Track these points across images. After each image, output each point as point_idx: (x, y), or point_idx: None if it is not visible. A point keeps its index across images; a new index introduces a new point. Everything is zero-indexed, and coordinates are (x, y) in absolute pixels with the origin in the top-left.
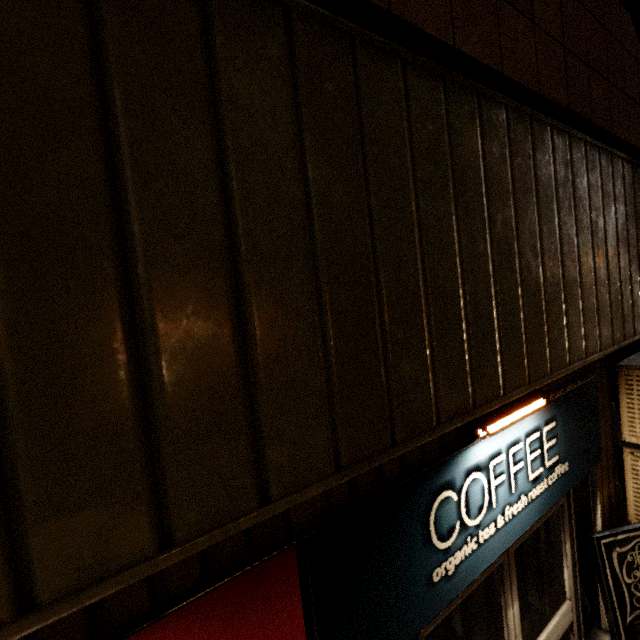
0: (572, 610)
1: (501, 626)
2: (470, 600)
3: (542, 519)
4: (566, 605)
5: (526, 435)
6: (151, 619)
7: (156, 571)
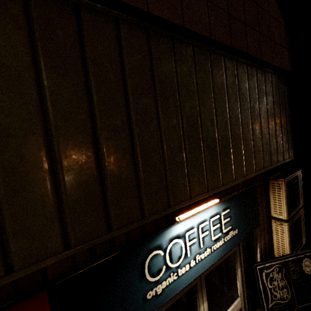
0: (241, 302)
1: None
2: (177, 304)
3: (223, 258)
4: (238, 300)
5: (210, 217)
6: None
7: None
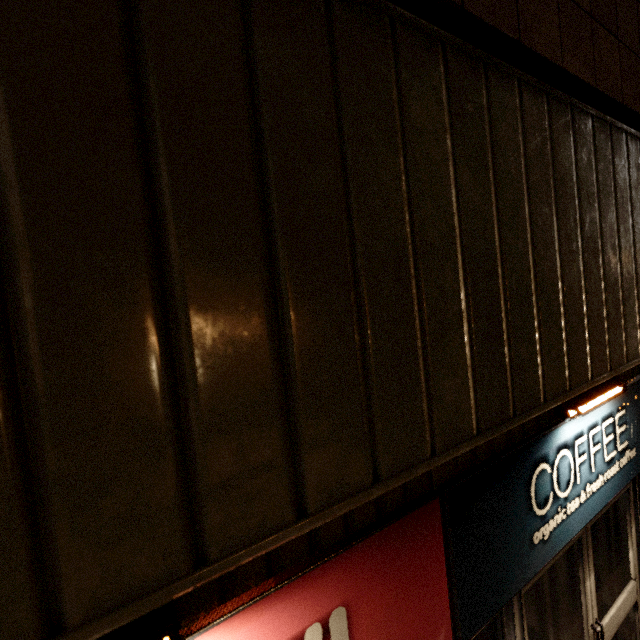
0: (637, 589)
1: (579, 595)
2: (555, 567)
3: (612, 500)
4: (631, 584)
5: (602, 420)
6: (350, 543)
7: (369, 500)
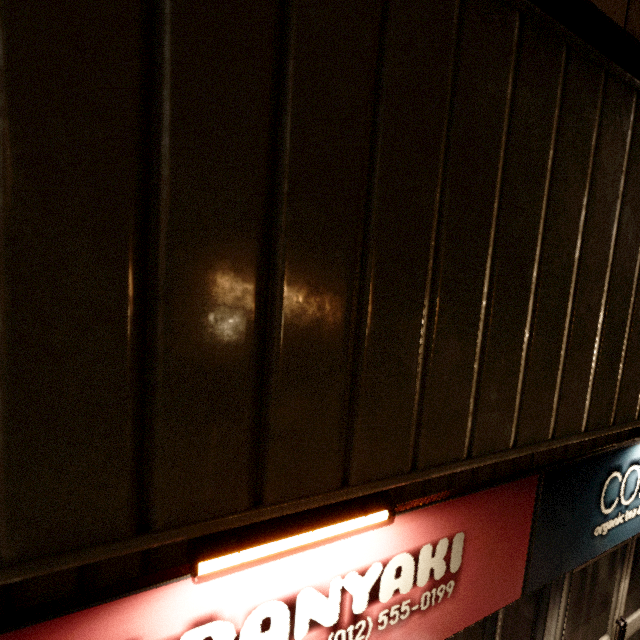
0: None
1: (612, 593)
2: (599, 563)
3: None
4: None
5: None
6: (475, 489)
7: (507, 459)
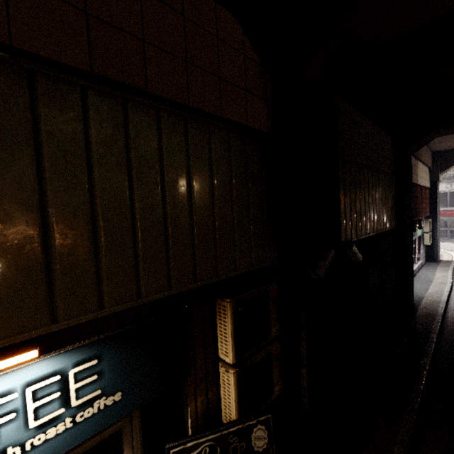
0: None
1: None
2: None
3: (78, 452)
4: None
5: (29, 383)
6: None
7: None
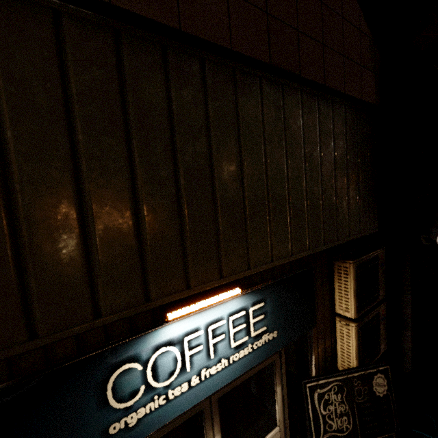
0: (281, 433)
1: None
2: None
3: (251, 373)
4: (275, 431)
5: (230, 314)
6: None
7: None
